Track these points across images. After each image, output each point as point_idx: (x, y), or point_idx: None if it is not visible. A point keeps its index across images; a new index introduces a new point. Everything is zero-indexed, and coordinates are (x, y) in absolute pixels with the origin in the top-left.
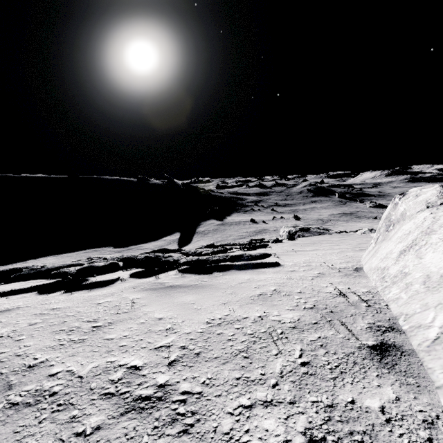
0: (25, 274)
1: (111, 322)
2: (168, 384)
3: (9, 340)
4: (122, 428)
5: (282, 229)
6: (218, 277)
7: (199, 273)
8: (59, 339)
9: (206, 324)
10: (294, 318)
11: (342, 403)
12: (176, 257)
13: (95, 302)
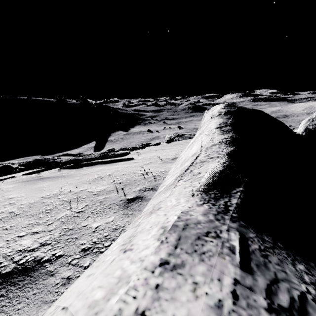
0: None
1: None
2: None
3: None
4: None
5: (166, 136)
6: (83, 169)
7: (73, 168)
8: None
9: (40, 198)
10: (102, 189)
11: (79, 227)
12: (64, 159)
13: None
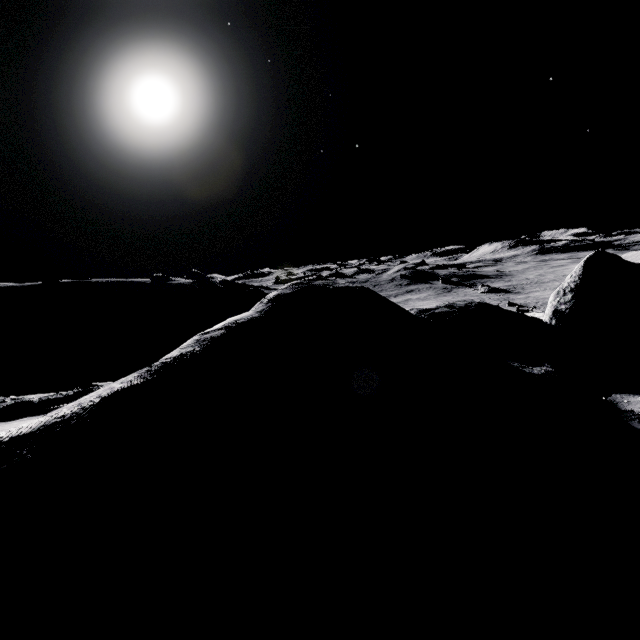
0: None
1: None
2: None
3: None
4: None
5: None
6: (6, 424)
7: (2, 421)
8: None
9: None
10: None
11: None
12: None
13: None
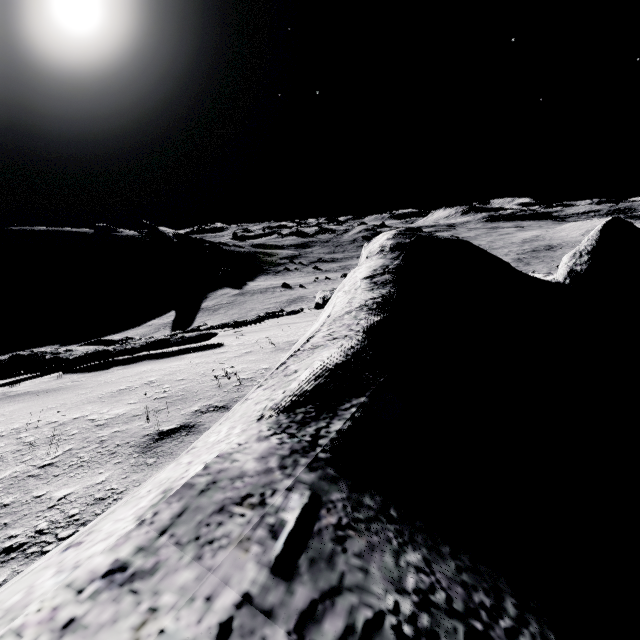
0: None
1: None
2: None
3: None
4: None
5: (318, 295)
6: (108, 373)
7: (89, 371)
8: None
9: None
10: (120, 413)
11: (27, 499)
12: (80, 352)
13: None
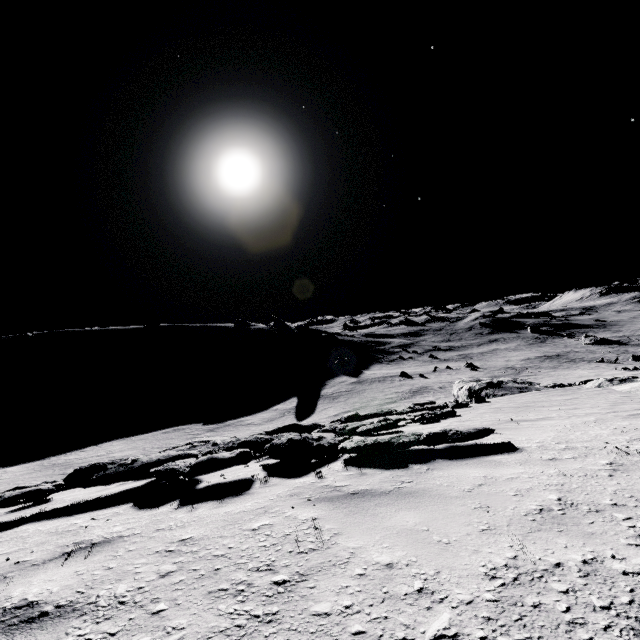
0: (111, 473)
1: (302, 572)
2: None
3: (140, 611)
4: None
5: (455, 385)
6: (425, 473)
7: (384, 467)
8: (229, 612)
9: (490, 581)
10: None
11: None
12: (330, 439)
13: (247, 527)
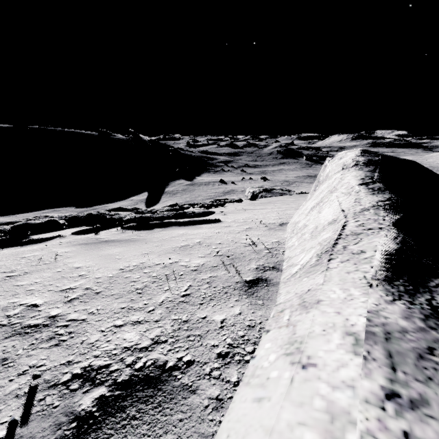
0: None
1: (28, 272)
2: (59, 315)
3: None
4: (1, 347)
5: (247, 190)
6: (156, 232)
7: (140, 229)
8: None
9: (119, 271)
10: (200, 263)
11: (196, 319)
12: (123, 215)
13: (21, 256)
